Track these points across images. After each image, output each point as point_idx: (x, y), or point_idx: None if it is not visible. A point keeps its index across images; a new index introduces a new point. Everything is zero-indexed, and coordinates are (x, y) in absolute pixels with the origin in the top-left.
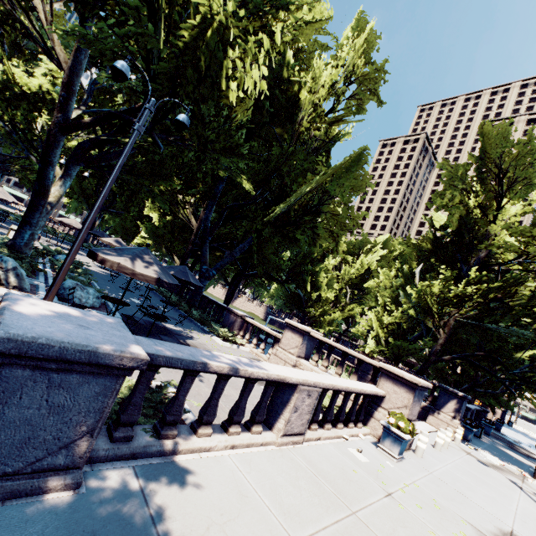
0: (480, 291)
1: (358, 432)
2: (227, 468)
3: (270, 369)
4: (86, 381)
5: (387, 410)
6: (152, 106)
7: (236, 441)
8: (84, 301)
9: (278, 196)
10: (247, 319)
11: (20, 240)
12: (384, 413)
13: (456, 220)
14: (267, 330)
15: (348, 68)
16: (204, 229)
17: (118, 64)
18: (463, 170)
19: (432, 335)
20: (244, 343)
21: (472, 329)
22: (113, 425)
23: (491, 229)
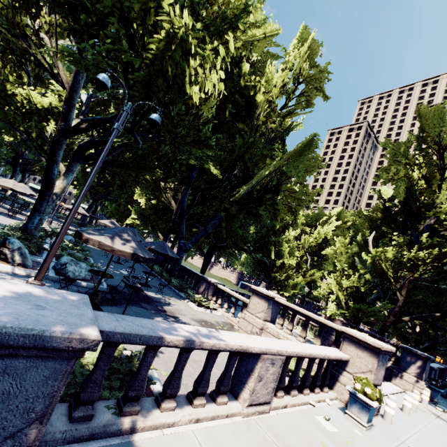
0: (432, 256)
1: (324, 397)
2: (189, 446)
3: (233, 339)
4: (34, 365)
5: (352, 375)
6: (128, 109)
7: (201, 414)
8: (77, 275)
9: (242, 179)
10: (218, 286)
11: (31, 225)
12: (349, 377)
13: (402, 192)
14: (236, 295)
15: (296, 71)
16: (181, 209)
17: (100, 76)
18: (405, 147)
19: (389, 297)
20: (217, 308)
21: (428, 291)
22: (74, 403)
23: (436, 198)
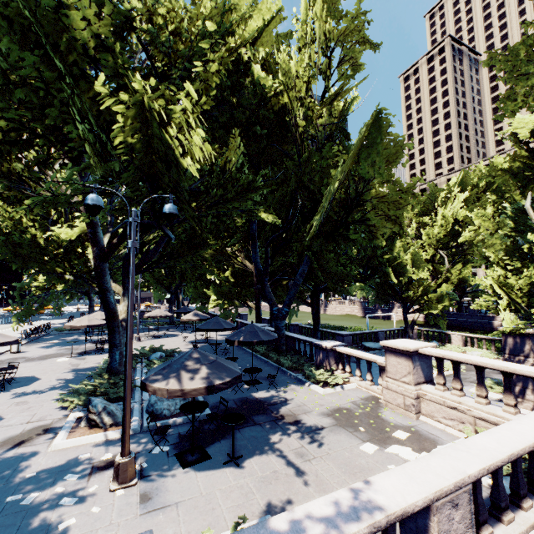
0: None
1: None
2: None
3: (377, 502)
4: None
5: None
6: (135, 217)
7: None
8: (173, 409)
9: (312, 206)
10: (339, 350)
11: (114, 363)
12: None
13: None
14: (365, 358)
15: (321, 38)
16: (258, 272)
17: (87, 200)
18: (527, 51)
19: None
20: (348, 380)
21: None
22: None
23: None
